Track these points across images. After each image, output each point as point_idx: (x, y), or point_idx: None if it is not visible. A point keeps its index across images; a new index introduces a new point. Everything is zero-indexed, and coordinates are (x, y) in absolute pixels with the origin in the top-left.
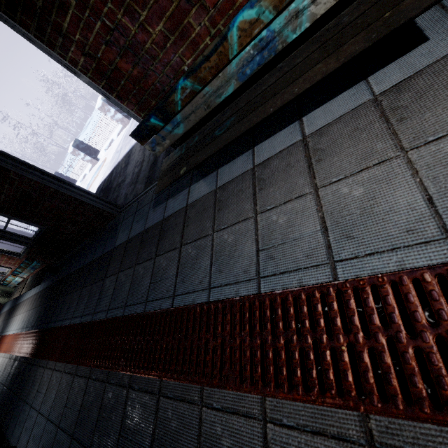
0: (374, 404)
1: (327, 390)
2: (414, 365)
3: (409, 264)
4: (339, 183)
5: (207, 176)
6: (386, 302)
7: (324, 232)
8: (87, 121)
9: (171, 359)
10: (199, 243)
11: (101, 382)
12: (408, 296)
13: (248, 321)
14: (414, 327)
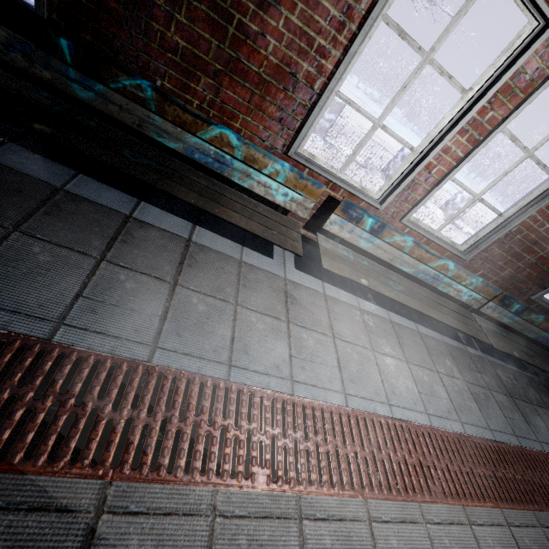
0: (123, 472)
1: (81, 460)
2: (171, 440)
3: (204, 371)
4: (194, 293)
5: (56, 162)
6: (178, 391)
7: (163, 319)
8: None
9: None
10: None
11: None
12: (193, 392)
13: (3, 366)
14: (185, 413)
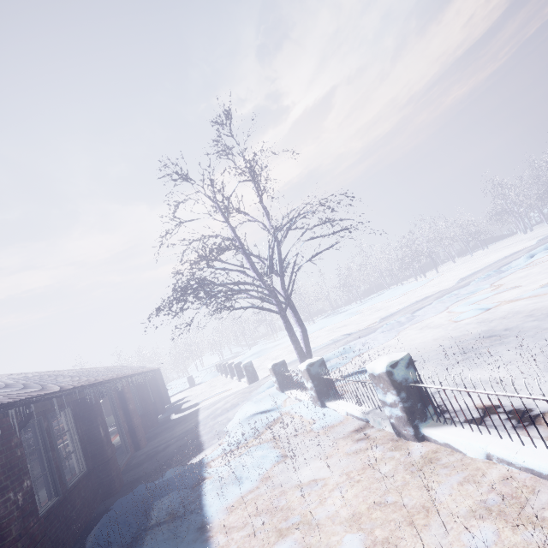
0: None
1: None
2: None
3: None
4: None
5: None
6: None
7: None
8: (358, 300)
9: None
10: None
11: None
12: None
13: None
14: None
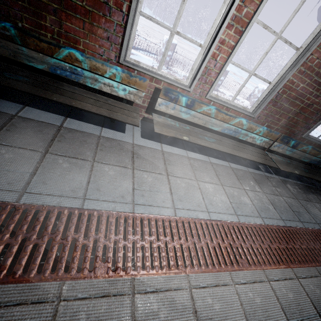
0: None
1: None
2: (28, 252)
3: (62, 204)
4: (61, 156)
5: None
6: (38, 219)
7: (32, 174)
8: None
9: None
10: None
11: None
12: (51, 218)
13: None
14: (43, 233)
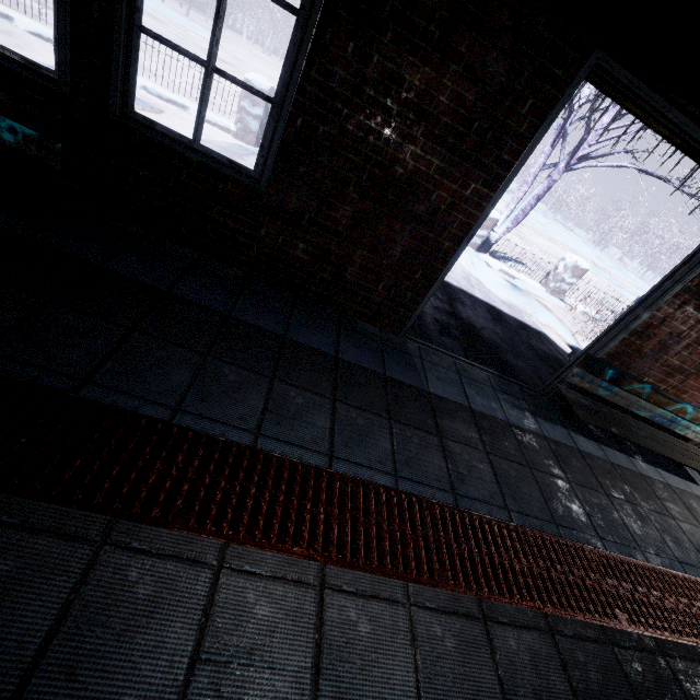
0: None
1: None
2: None
3: None
4: None
5: (588, 438)
6: None
7: None
8: None
9: (694, 624)
10: (633, 507)
11: (600, 644)
12: None
13: None
14: None
